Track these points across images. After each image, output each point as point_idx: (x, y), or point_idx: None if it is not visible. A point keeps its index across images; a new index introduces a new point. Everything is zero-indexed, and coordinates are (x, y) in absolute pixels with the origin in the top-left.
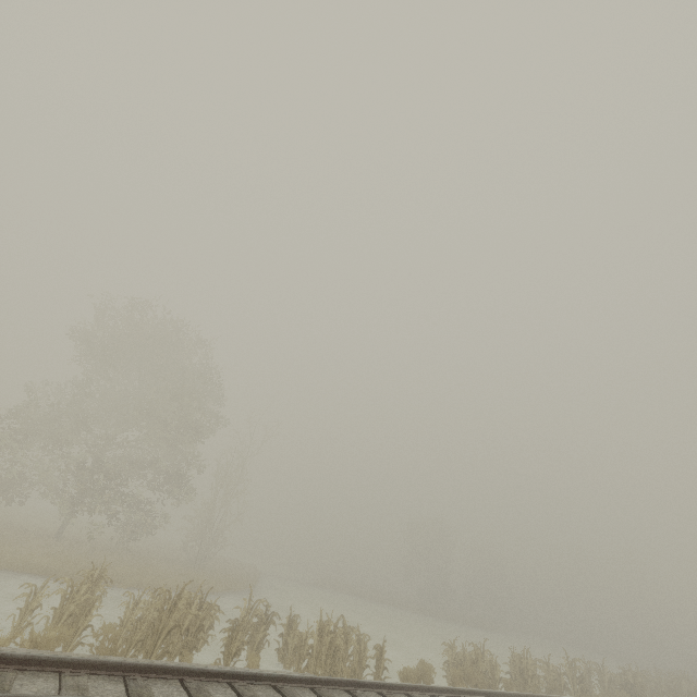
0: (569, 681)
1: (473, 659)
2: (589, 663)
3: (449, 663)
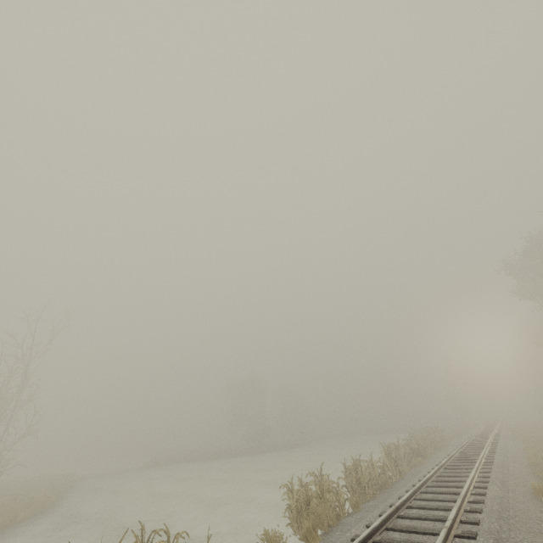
0: (388, 469)
1: (318, 494)
2: (389, 446)
3: (292, 509)
